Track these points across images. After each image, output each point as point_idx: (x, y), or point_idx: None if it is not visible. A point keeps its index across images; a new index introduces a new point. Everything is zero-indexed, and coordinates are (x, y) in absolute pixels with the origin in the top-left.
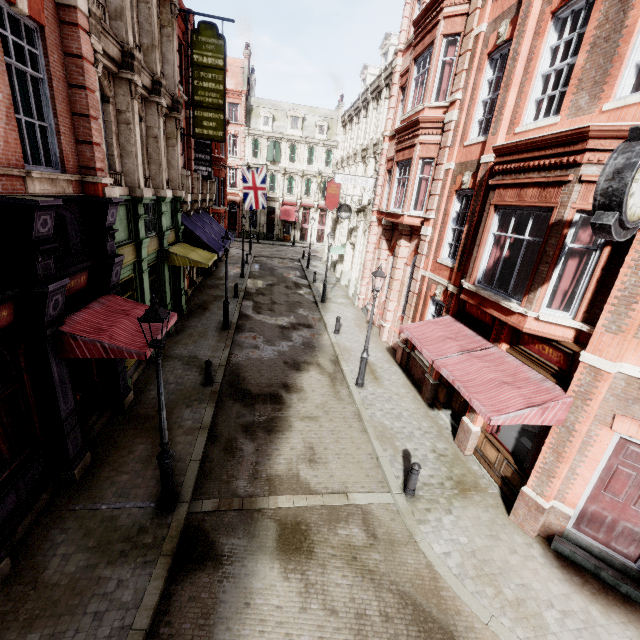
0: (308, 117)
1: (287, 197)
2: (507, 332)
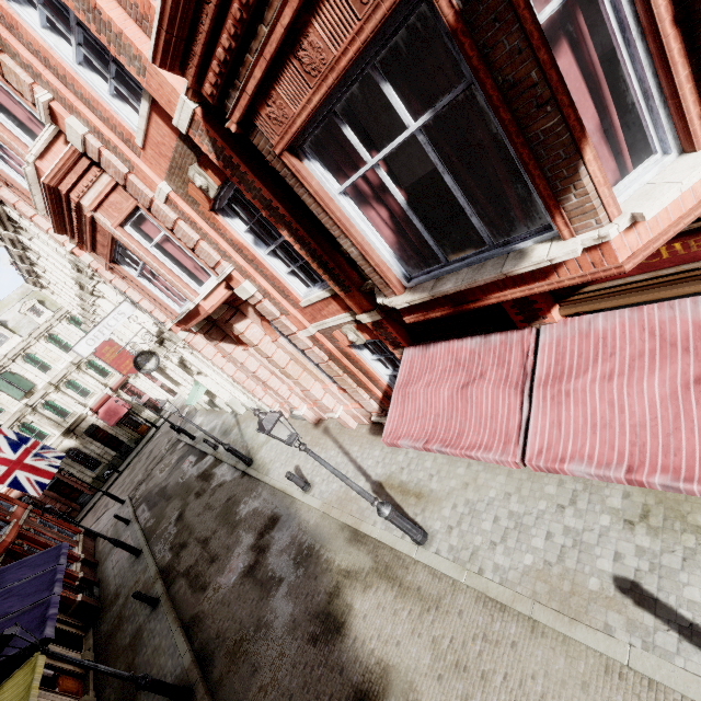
0: (5, 317)
1: (90, 401)
2: (539, 293)
